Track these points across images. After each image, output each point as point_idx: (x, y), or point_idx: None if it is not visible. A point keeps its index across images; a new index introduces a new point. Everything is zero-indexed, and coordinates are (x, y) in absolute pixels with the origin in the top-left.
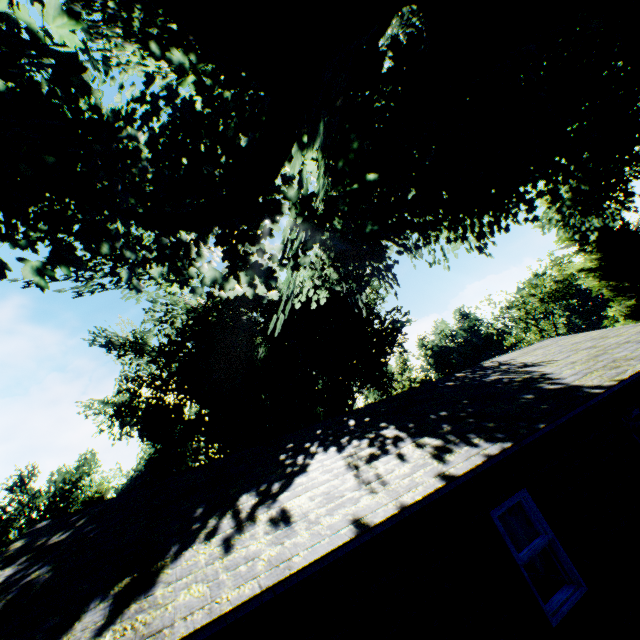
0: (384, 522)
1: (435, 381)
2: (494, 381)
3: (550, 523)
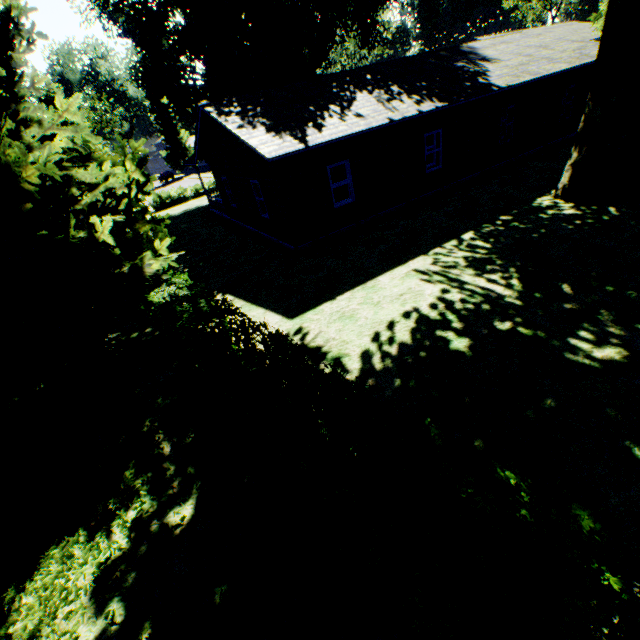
0: (397, 121)
1: (423, 56)
2: (459, 69)
3: (443, 144)
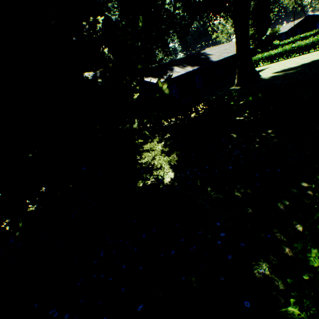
0: (188, 72)
1: (189, 56)
2: (201, 58)
3: (201, 79)
